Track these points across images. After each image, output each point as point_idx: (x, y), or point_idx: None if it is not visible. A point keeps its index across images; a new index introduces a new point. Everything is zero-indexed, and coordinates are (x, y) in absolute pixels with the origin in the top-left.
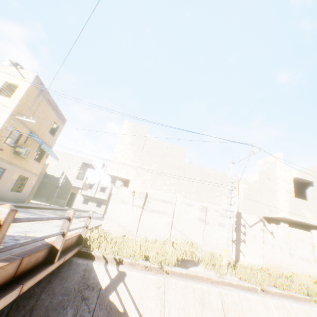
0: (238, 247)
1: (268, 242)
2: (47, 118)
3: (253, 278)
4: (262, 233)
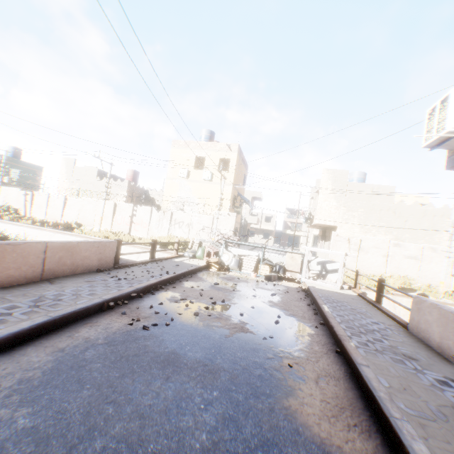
0: None
1: None
2: (242, 174)
3: None
4: None
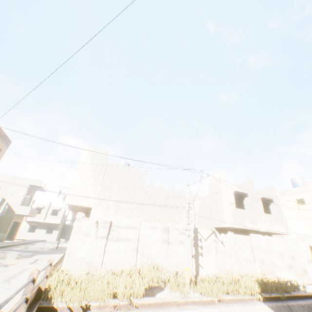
0: (197, 261)
1: (220, 251)
2: None
3: (211, 291)
4: (215, 244)
